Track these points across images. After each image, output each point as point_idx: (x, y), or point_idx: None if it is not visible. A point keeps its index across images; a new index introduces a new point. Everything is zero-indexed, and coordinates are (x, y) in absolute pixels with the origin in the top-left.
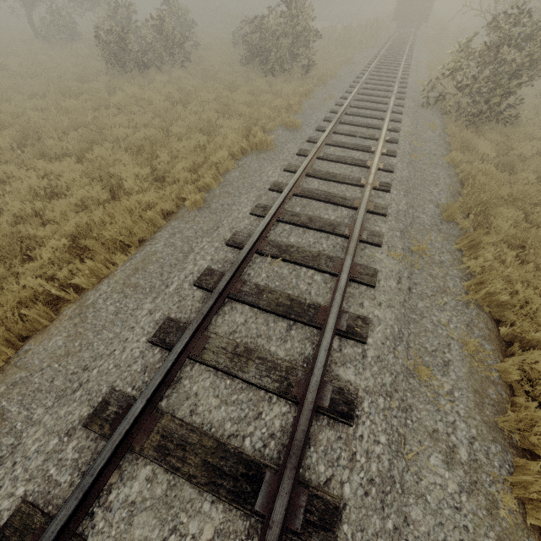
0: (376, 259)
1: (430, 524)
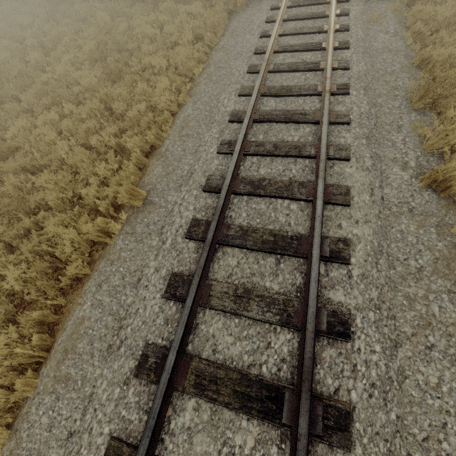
0: None
1: (380, 44)
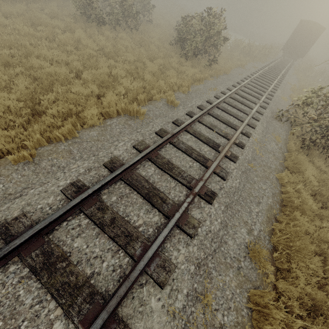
0: (146, 311)
1: None
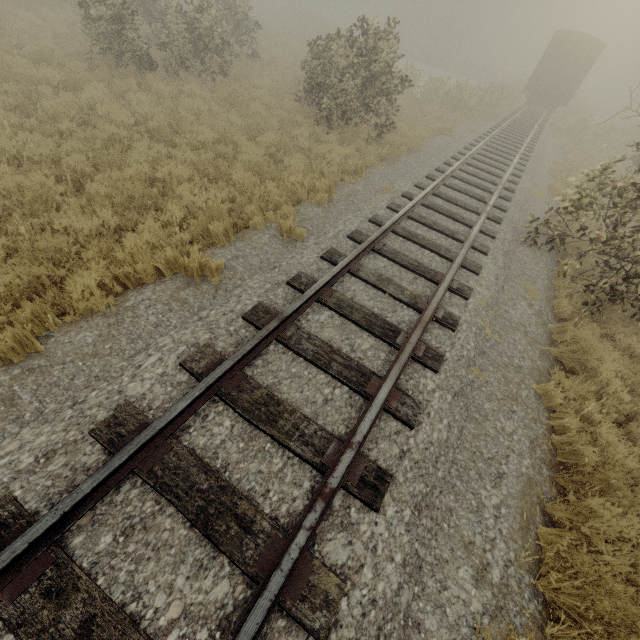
0: None
1: None
